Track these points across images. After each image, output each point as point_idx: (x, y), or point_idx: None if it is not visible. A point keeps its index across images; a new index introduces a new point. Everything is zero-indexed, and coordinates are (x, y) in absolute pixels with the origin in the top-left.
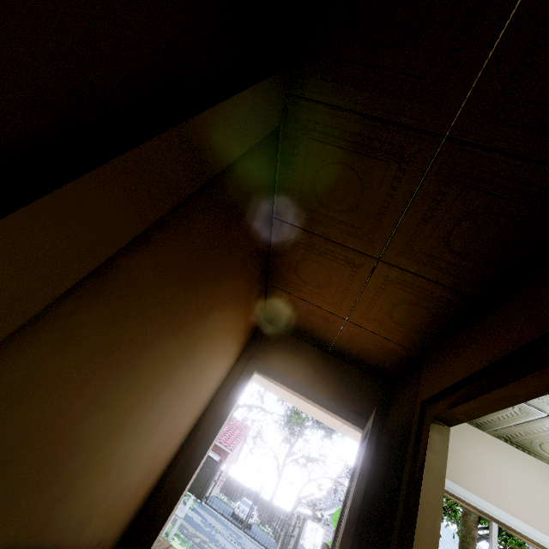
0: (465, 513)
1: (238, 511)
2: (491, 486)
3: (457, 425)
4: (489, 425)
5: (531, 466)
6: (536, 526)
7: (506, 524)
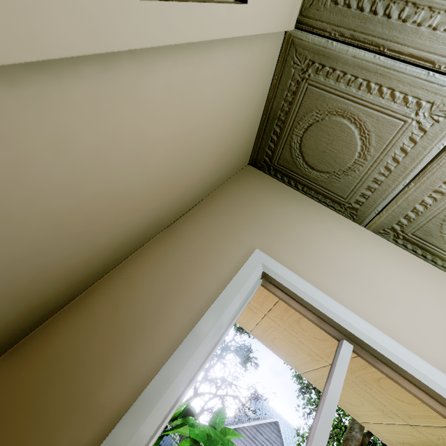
0: (346, 438)
1: None
2: (356, 288)
3: (320, 211)
4: (370, 200)
5: (435, 279)
6: (434, 362)
7: (371, 346)
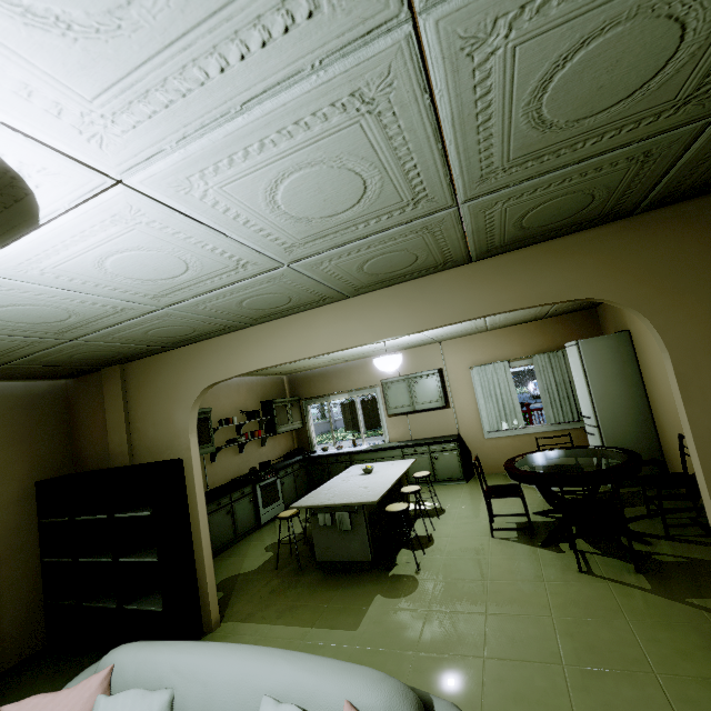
0: None
1: (537, 392)
2: None
3: None
4: None
5: None
6: None
7: None
